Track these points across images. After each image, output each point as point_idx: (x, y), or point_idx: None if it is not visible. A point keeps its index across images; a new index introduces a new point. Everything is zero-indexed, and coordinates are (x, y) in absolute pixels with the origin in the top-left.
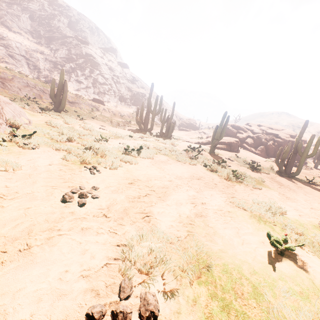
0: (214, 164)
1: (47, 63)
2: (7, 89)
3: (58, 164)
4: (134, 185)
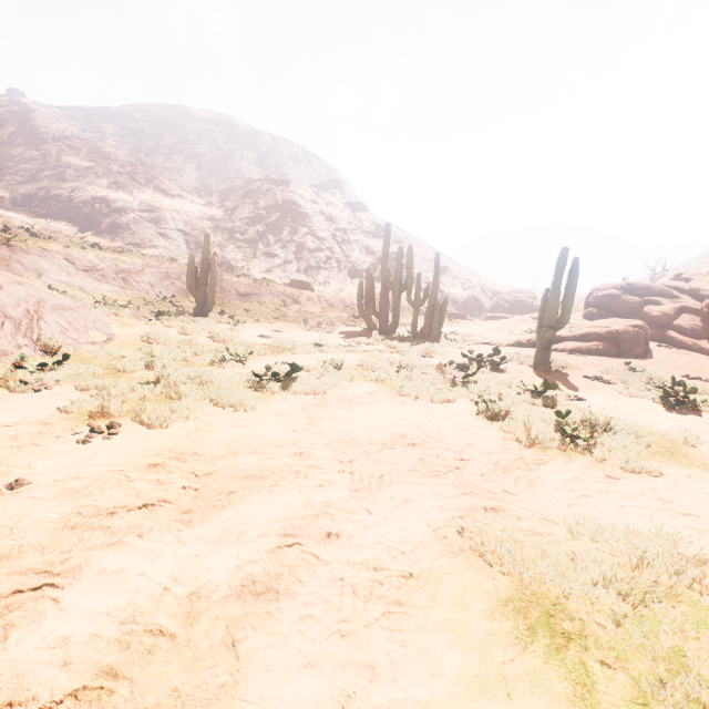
0: (517, 395)
1: (218, 234)
2: (131, 288)
3: (32, 423)
4: (160, 471)
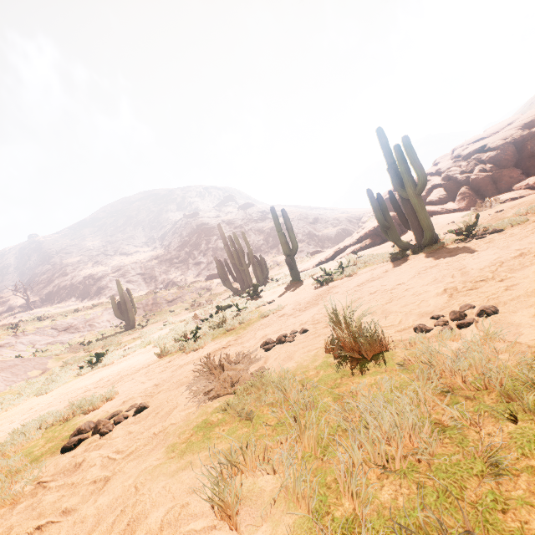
0: None
1: (162, 265)
2: (95, 329)
3: None
4: None
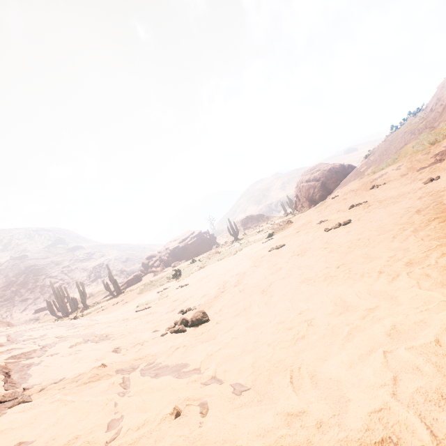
0: None
1: None
2: None
3: None
4: None
